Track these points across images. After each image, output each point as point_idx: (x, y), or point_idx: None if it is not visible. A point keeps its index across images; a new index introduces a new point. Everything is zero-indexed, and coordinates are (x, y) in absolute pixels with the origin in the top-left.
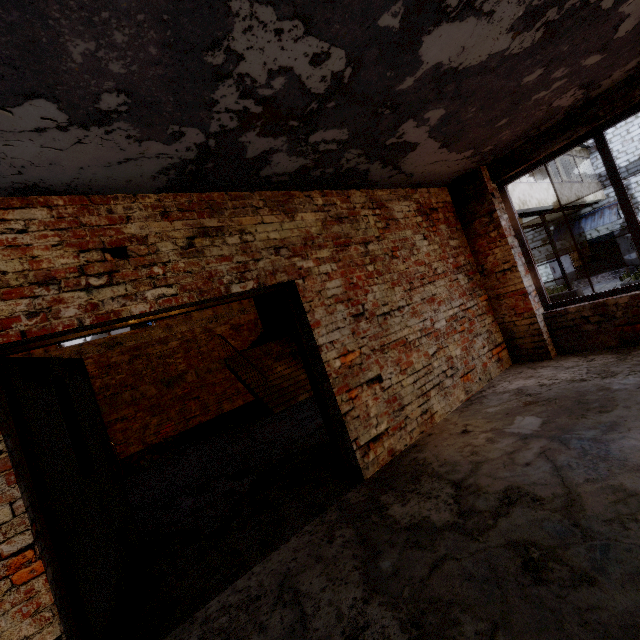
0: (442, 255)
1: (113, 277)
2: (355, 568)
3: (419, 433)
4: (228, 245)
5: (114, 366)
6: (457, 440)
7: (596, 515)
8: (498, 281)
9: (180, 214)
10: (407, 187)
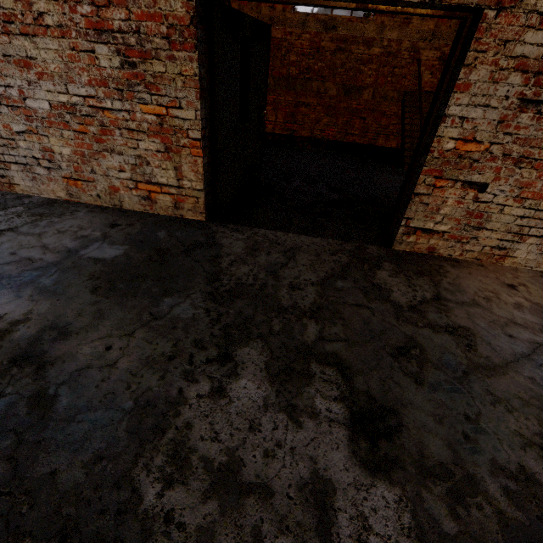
0: None
1: None
2: (326, 272)
3: (473, 257)
4: None
5: (321, 51)
6: (493, 284)
7: (489, 385)
8: None
9: None
10: None
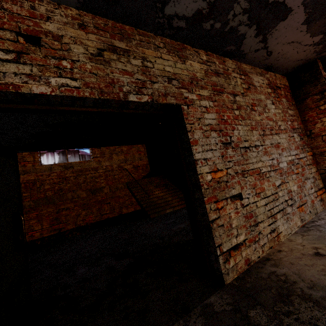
0: (283, 118)
1: (21, 57)
2: None
3: (269, 248)
4: (131, 64)
5: (67, 179)
6: (314, 261)
7: None
8: (323, 142)
9: (95, 30)
10: (262, 68)
